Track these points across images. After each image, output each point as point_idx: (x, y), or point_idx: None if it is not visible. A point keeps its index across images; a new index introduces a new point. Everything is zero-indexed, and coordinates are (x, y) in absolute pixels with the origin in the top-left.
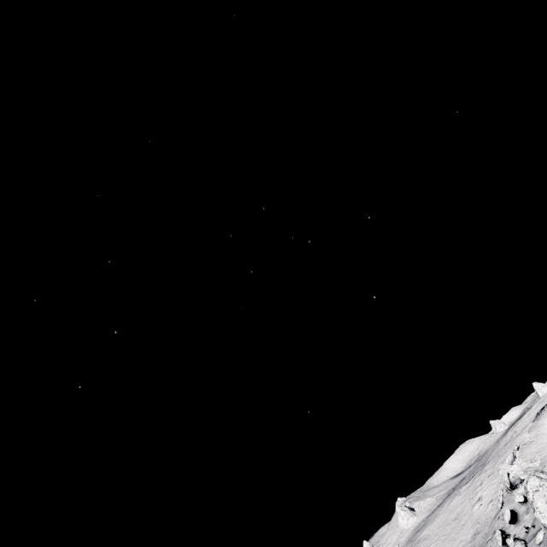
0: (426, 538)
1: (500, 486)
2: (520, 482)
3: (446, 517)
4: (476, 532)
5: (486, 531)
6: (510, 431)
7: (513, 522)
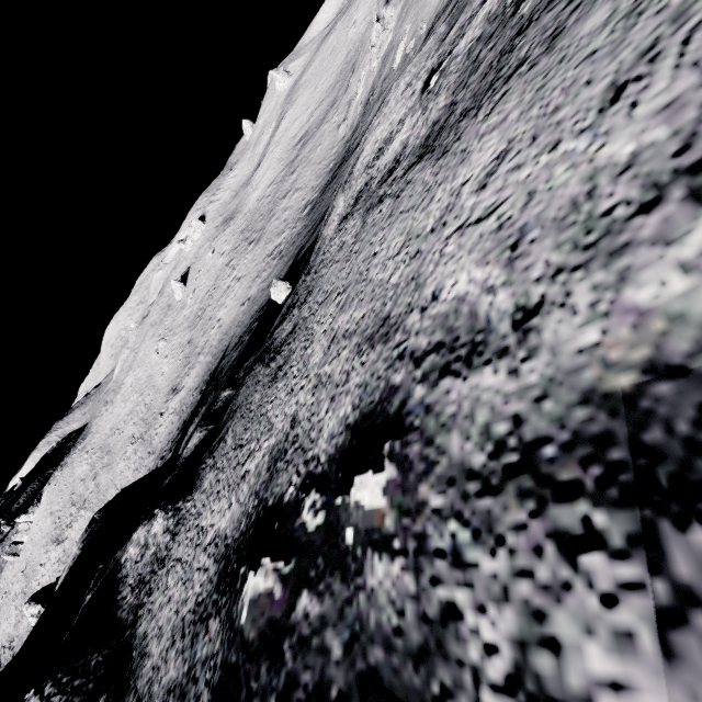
0: (305, 83)
1: (374, 1)
2: None
3: (323, 57)
4: (349, 53)
5: (358, 46)
6: None
7: (385, 6)
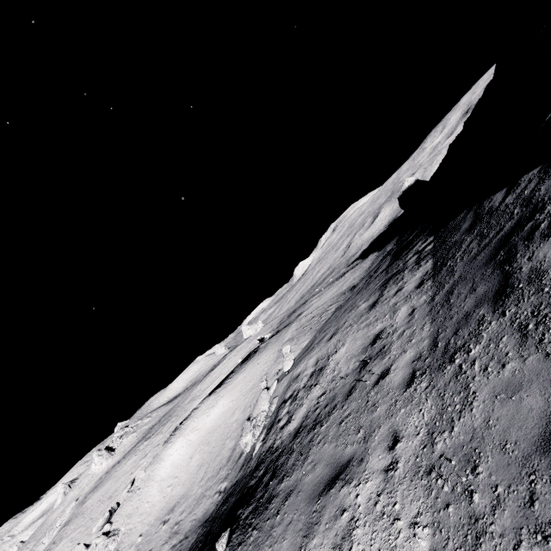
0: (83, 514)
1: None
2: None
3: (110, 487)
4: None
5: None
6: (202, 383)
7: None
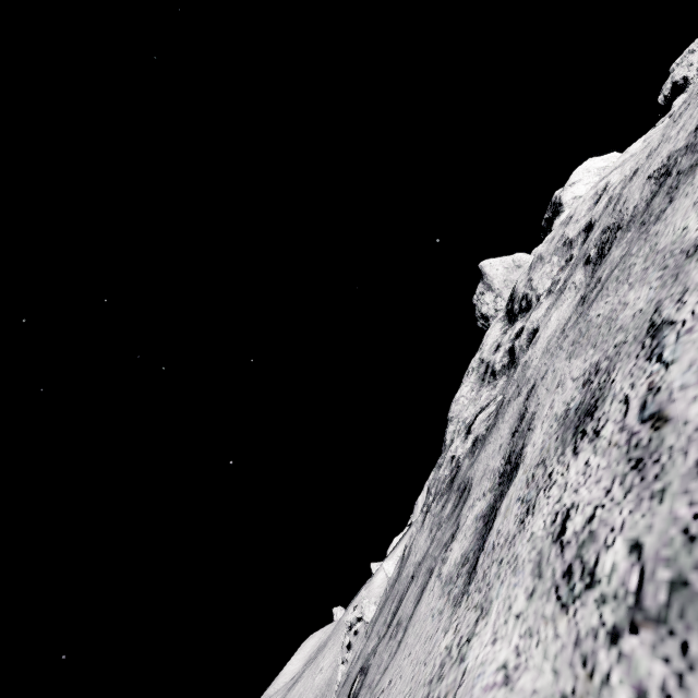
0: None
1: (338, 650)
2: (356, 623)
3: None
4: (315, 697)
5: (324, 689)
6: (351, 606)
7: (348, 651)
